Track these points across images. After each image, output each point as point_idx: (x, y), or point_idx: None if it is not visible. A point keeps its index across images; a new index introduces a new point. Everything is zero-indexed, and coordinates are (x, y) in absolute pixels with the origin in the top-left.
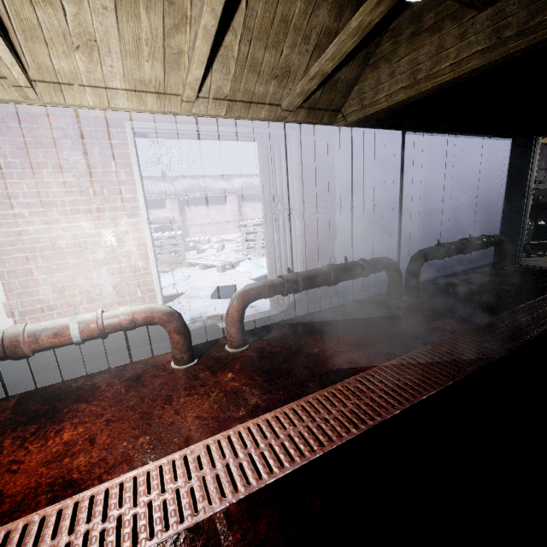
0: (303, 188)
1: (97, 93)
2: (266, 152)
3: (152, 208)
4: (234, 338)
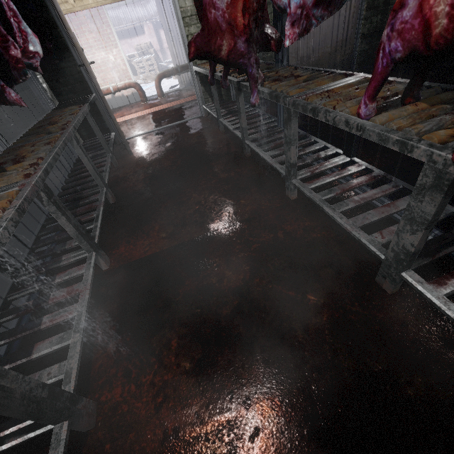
0: None
1: None
2: (160, 5)
3: (135, 35)
4: (159, 93)
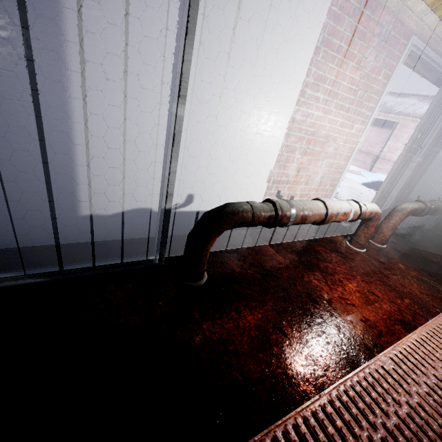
0: (439, 133)
1: (434, 3)
2: None
3: None
4: (386, 238)
